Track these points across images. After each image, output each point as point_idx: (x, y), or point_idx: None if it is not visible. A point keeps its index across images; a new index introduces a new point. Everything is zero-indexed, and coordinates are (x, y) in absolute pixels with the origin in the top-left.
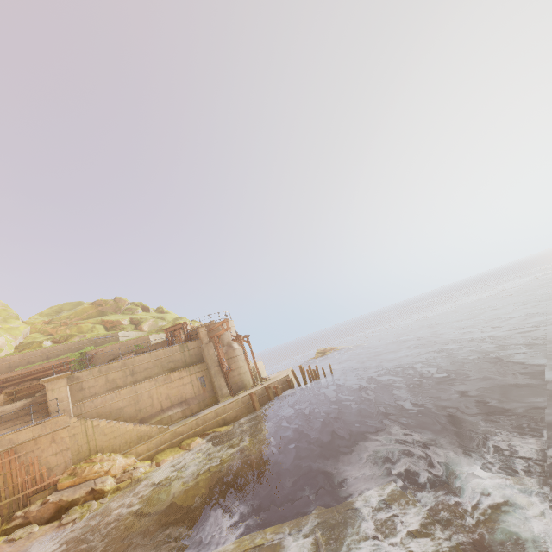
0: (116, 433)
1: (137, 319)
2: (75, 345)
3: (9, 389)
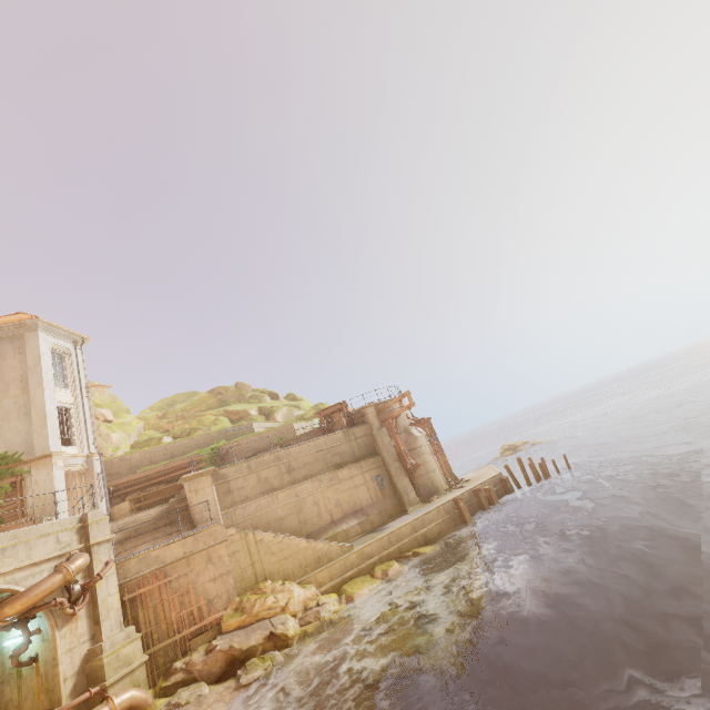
0: (287, 552)
1: (267, 408)
2: (203, 439)
3: (133, 495)
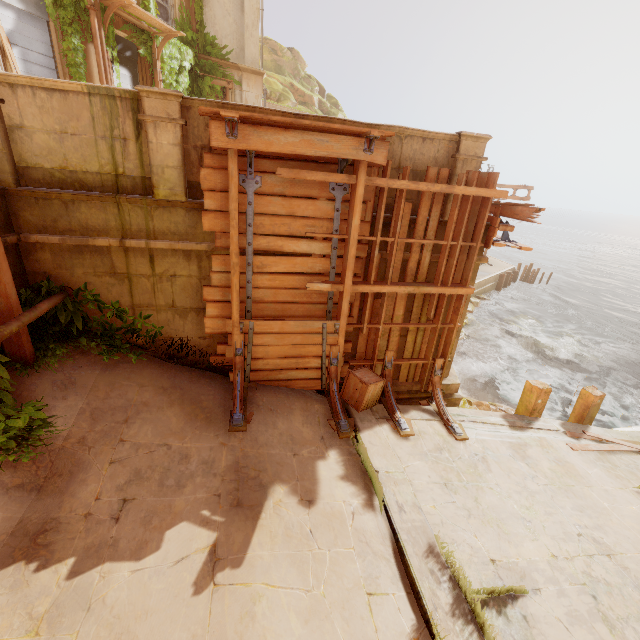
0: None
1: (327, 106)
2: None
3: None
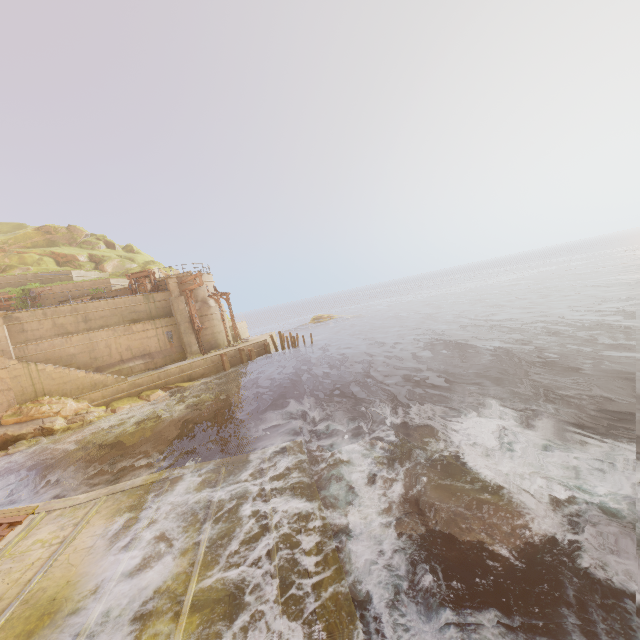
0: (66, 379)
1: (98, 256)
2: (15, 279)
3: None
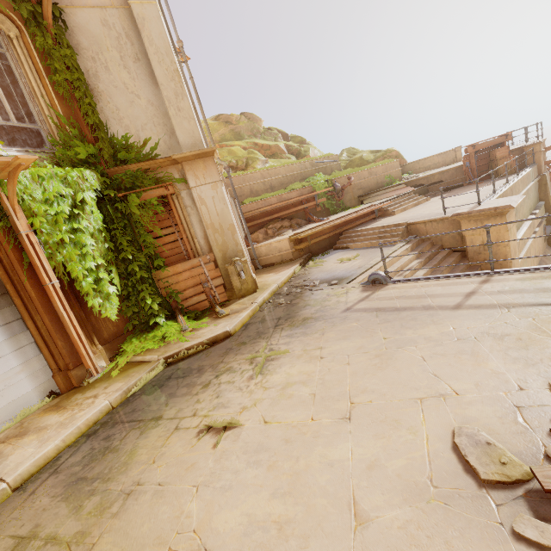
0: None
1: (295, 147)
2: (296, 169)
3: (259, 232)
